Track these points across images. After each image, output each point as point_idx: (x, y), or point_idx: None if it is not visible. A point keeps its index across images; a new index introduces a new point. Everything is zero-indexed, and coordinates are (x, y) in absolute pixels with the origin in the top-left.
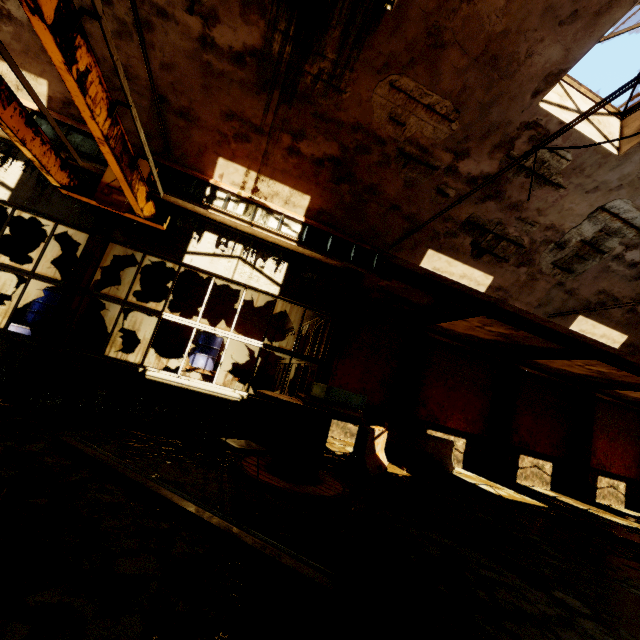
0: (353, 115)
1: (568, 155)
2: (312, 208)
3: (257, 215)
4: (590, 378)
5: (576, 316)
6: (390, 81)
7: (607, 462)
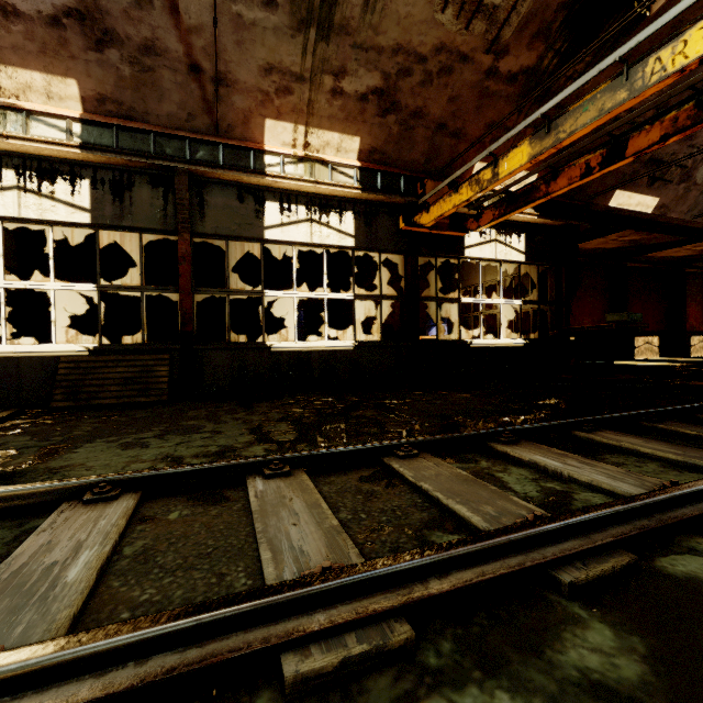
0: None
1: None
2: None
3: None
4: (688, 257)
5: None
6: None
7: (697, 324)
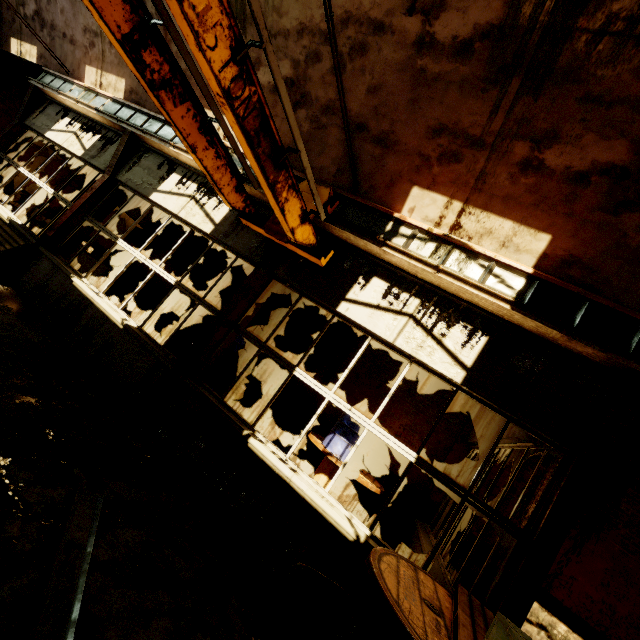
0: None
1: None
2: (551, 254)
3: (450, 259)
4: None
5: None
6: None
7: None
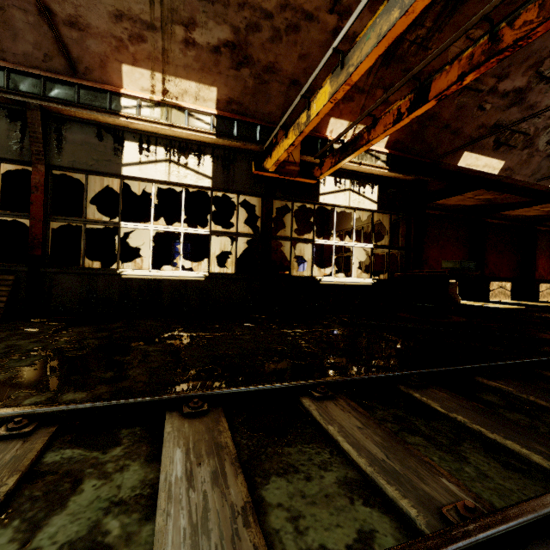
0: (432, 65)
1: None
2: (390, 140)
3: (360, 156)
4: (538, 217)
5: None
6: (467, 35)
7: (545, 273)
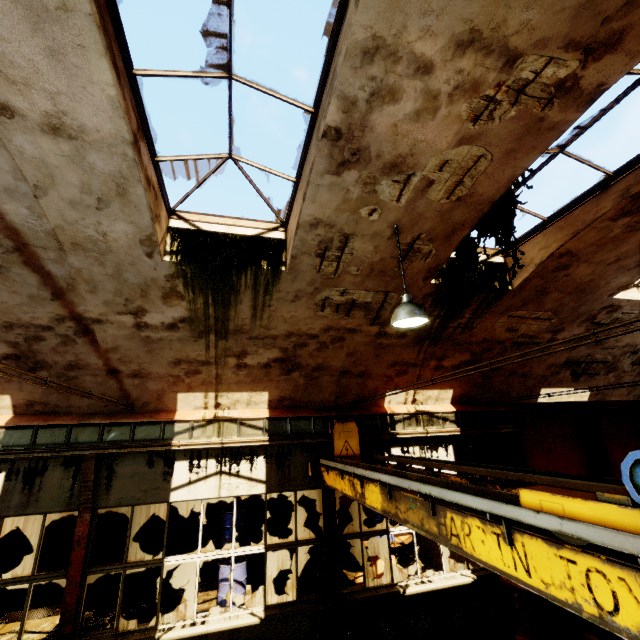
0: (481, 336)
1: (635, 311)
2: (455, 396)
3: (425, 421)
4: None
5: None
6: (508, 315)
7: None
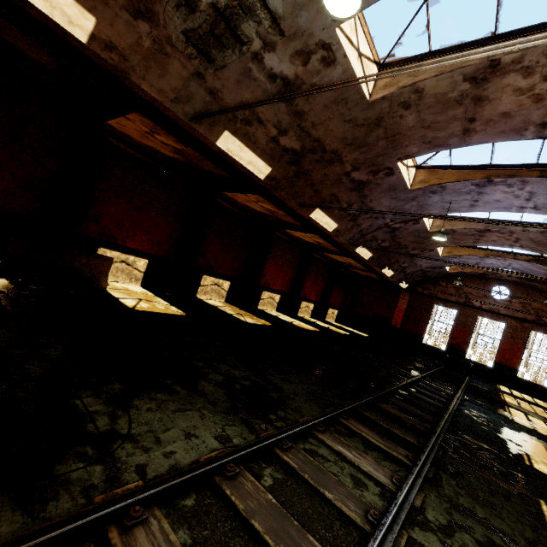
0: None
1: None
2: None
3: None
4: (268, 217)
5: (222, 130)
6: None
7: (272, 282)
